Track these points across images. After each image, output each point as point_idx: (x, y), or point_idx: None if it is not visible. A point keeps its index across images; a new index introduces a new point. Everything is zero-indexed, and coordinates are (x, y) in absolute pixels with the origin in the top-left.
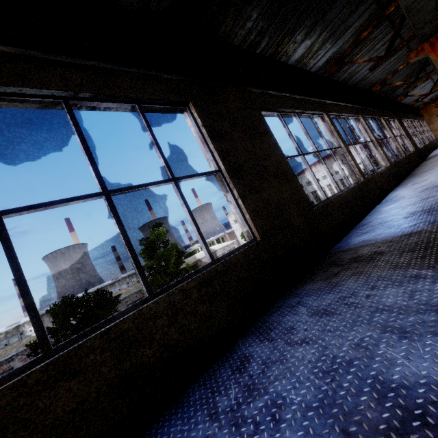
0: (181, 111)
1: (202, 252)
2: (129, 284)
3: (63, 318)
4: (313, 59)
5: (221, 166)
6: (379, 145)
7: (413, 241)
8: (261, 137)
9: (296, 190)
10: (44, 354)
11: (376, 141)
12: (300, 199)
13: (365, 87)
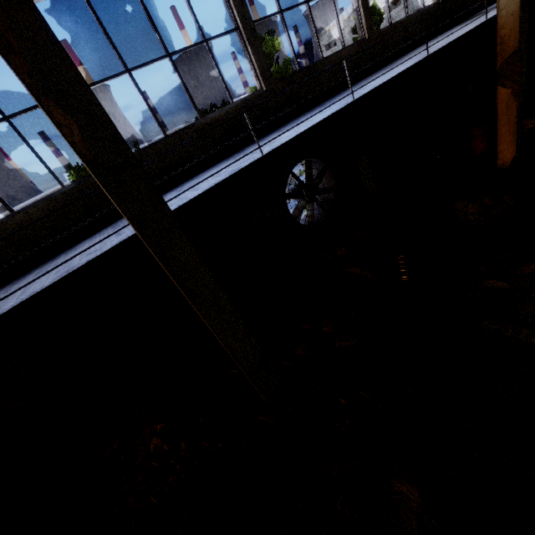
0: None
1: None
2: None
3: None
4: None
5: None
6: None
7: None
8: None
9: None
10: (391, 25)
11: None
12: None
13: None
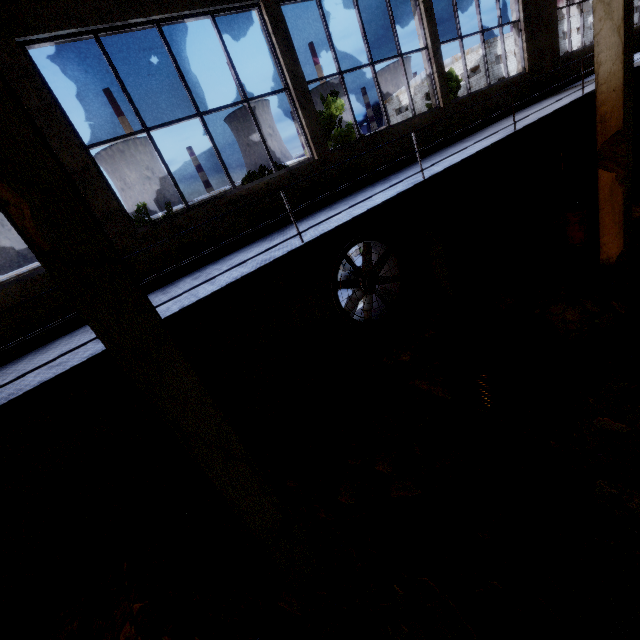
0: None
1: None
2: None
3: None
4: None
5: (521, 17)
6: None
7: None
8: None
9: (554, 41)
10: (470, 93)
11: None
12: (554, 49)
13: None
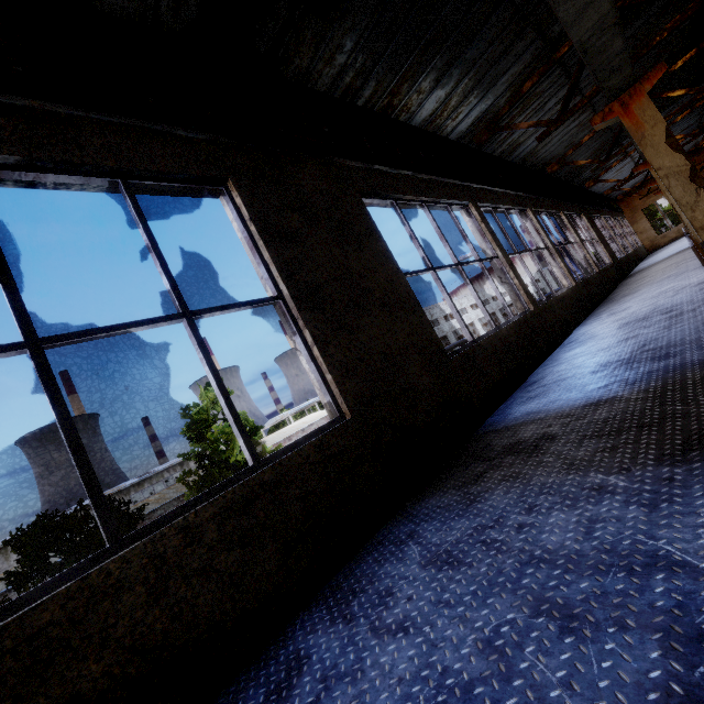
0: (214, 195)
1: (294, 424)
2: (170, 482)
3: (35, 554)
4: (451, 119)
5: (283, 290)
6: (558, 254)
7: (601, 416)
8: (359, 241)
9: (420, 328)
10: None
11: (554, 248)
12: (427, 343)
13: (536, 167)
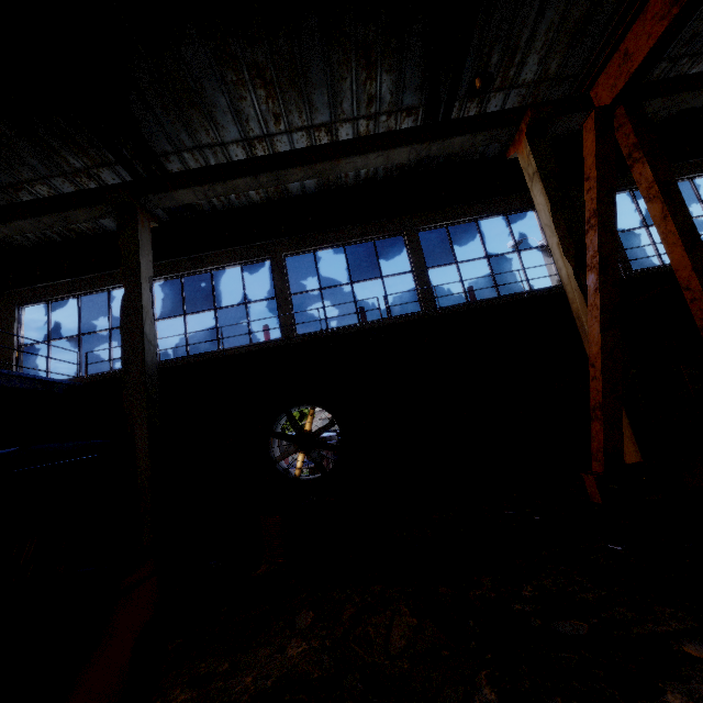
0: None
1: None
2: None
3: None
4: None
5: None
6: (283, 304)
7: None
8: None
9: None
10: None
11: (280, 298)
12: None
13: (383, 176)
